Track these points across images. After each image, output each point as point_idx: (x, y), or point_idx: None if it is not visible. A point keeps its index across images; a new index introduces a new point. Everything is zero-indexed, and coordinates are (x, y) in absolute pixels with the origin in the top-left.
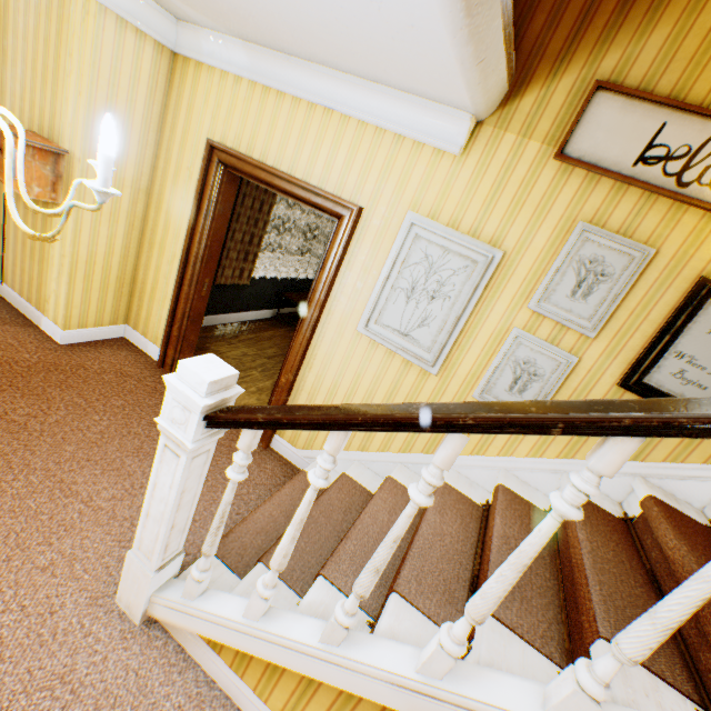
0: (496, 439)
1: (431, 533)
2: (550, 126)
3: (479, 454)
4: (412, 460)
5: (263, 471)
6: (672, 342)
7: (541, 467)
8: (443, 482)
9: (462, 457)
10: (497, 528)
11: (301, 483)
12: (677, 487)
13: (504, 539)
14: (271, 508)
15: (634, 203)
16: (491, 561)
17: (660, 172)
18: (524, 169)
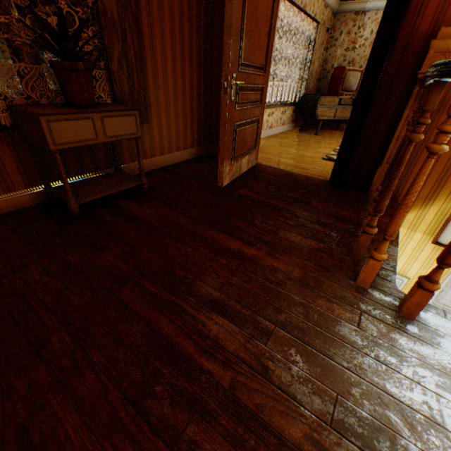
0: None
1: None
2: (426, 227)
3: None
4: None
5: None
6: None
7: None
8: None
9: None
10: None
11: None
12: None
13: None
14: None
15: None
16: None
17: None
18: (414, 244)
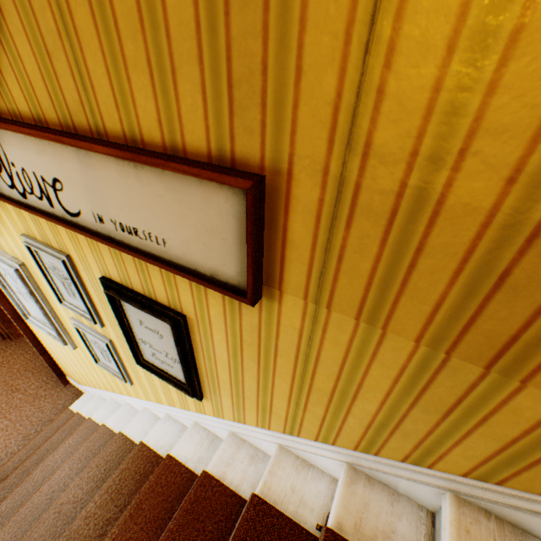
0: (129, 388)
1: (44, 493)
2: None
3: (131, 396)
4: (114, 396)
5: (56, 408)
6: (131, 333)
7: (156, 408)
8: (102, 427)
9: (127, 397)
10: (63, 495)
11: (60, 422)
12: (215, 430)
13: (60, 507)
14: (23, 453)
15: (29, 214)
16: (21, 540)
17: (7, 185)
18: None
